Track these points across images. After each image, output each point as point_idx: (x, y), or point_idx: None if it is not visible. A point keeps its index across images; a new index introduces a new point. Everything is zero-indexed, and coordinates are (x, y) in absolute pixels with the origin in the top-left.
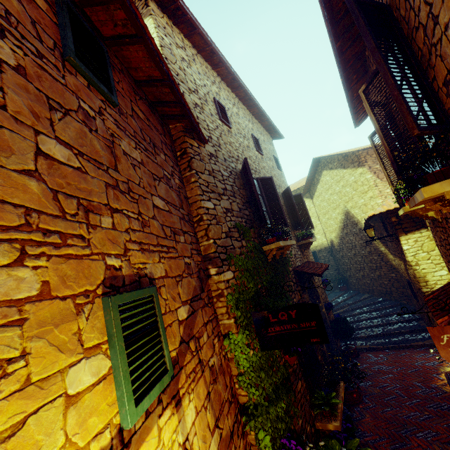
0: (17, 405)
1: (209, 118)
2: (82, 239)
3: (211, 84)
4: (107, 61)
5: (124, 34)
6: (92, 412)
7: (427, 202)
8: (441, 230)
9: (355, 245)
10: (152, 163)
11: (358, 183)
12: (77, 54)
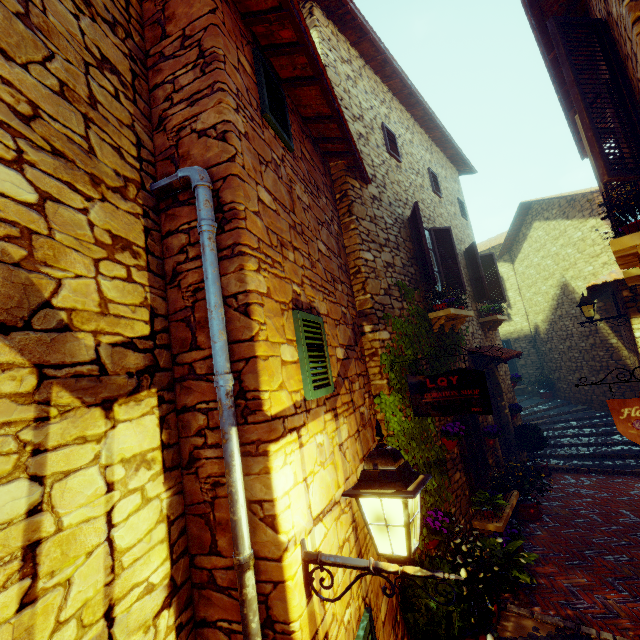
0: (265, 348)
1: (375, 151)
2: (280, 265)
3: (380, 104)
4: (285, 106)
5: (301, 76)
6: (291, 377)
7: (636, 261)
8: None
9: (571, 334)
10: (316, 207)
11: (587, 242)
12: (269, 108)
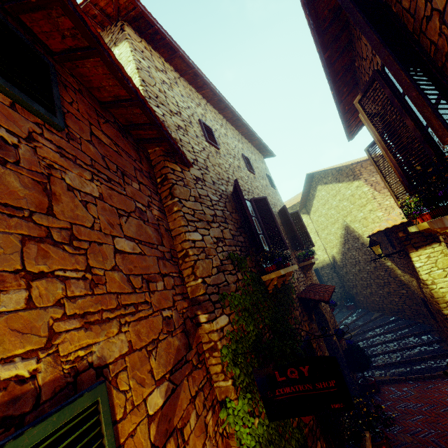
0: None
1: (195, 140)
2: None
3: (196, 106)
4: (51, 77)
5: (75, 47)
6: None
7: None
8: None
9: (359, 261)
10: (118, 196)
11: (356, 197)
12: None
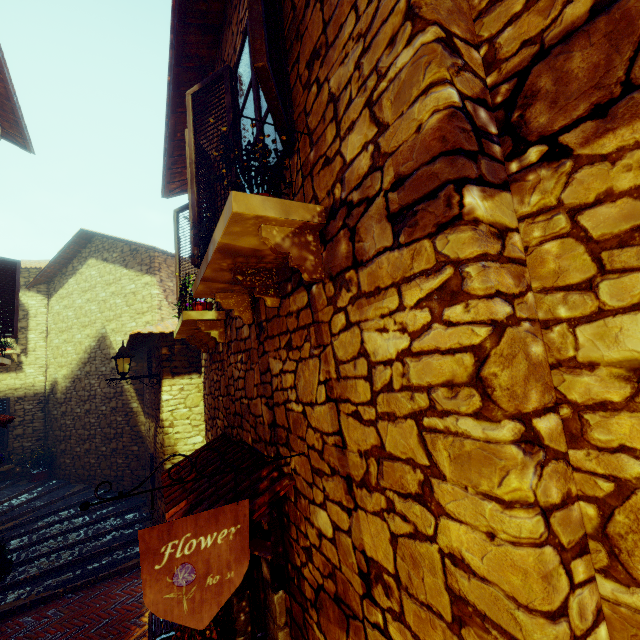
0: None
1: None
2: None
3: None
4: None
5: None
6: None
7: (222, 280)
8: (217, 366)
9: (95, 395)
10: None
11: (138, 297)
12: None
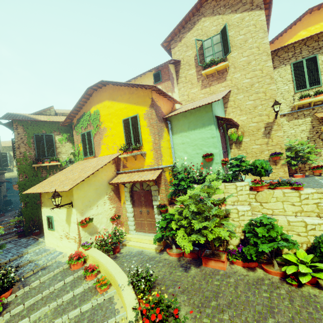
0: None
1: None
2: None
3: None
4: None
5: None
6: None
7: None
8: None
9: None
10: None
11: None
12: None
